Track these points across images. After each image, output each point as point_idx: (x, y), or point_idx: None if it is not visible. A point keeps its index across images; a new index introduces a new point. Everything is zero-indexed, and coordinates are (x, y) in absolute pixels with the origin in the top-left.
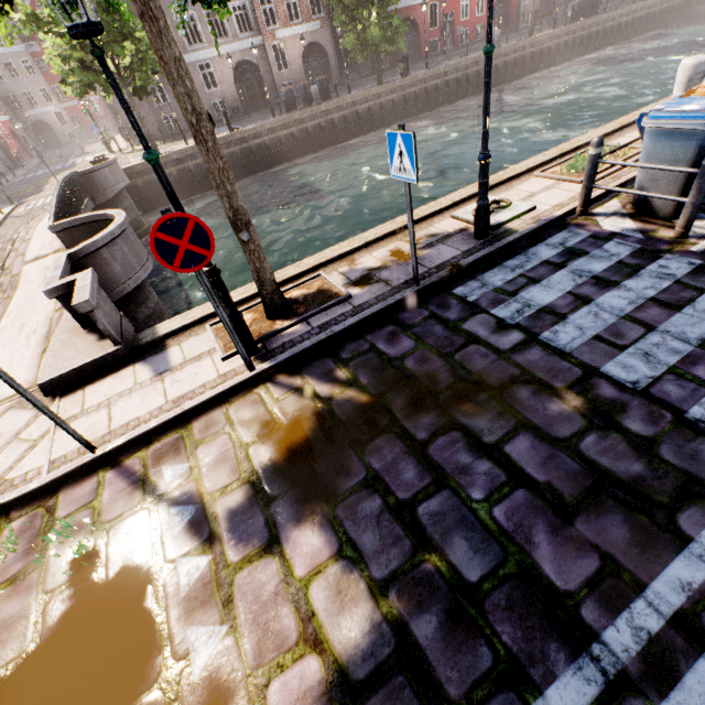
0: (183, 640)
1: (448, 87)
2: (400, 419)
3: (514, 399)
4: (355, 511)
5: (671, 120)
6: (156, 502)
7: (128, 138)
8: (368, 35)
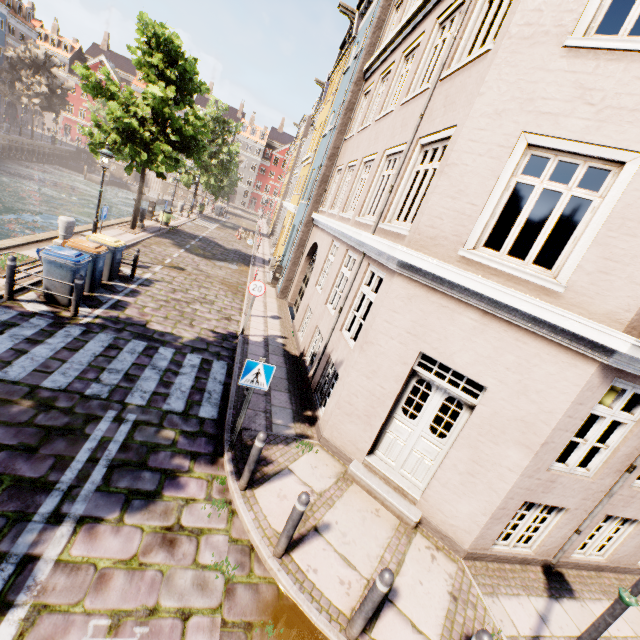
0: None
1: None
2: None
3: None
4: None
5: (56, 257)
6: None
7: None
8: None
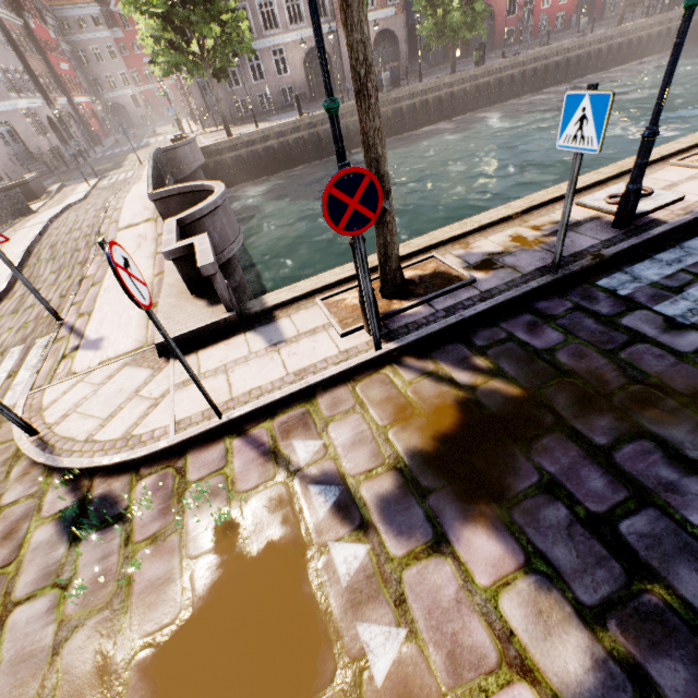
0: (355, 637)
1: (525, 78)
2: (567, 418)
3: None
4: (536, 518)
5: None
6: (294, 478)
7: (200, 120)
8: (448, 21)
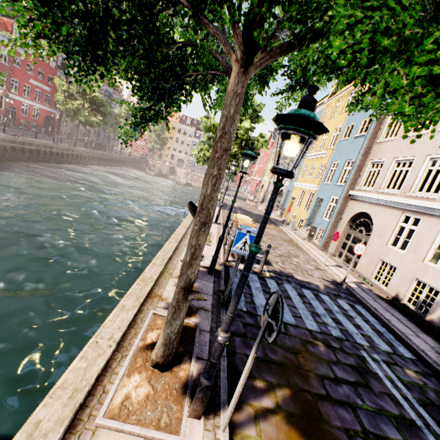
0: None
1: (25, 151)
2: (310, 390)
3: (313, 352)
4: None
5: (251, 233)
6: None
7: None
8: None
